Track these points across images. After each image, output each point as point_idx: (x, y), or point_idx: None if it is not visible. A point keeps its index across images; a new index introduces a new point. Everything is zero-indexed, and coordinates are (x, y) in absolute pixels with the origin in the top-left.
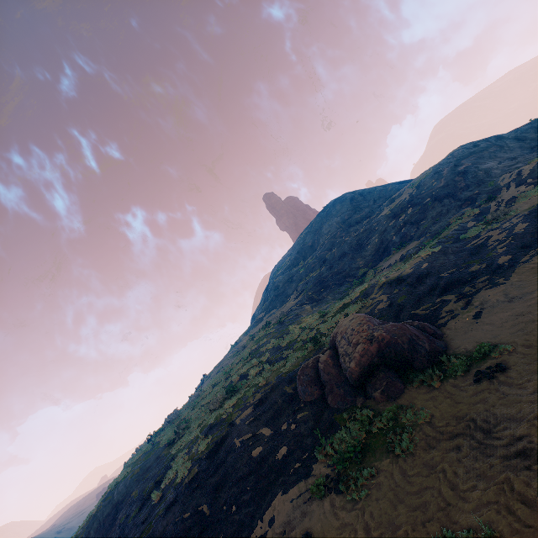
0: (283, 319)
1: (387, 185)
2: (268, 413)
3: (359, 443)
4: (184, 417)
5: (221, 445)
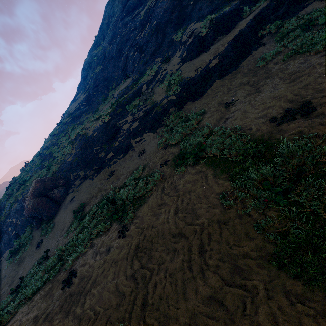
0: (67, 119)
1: None
2: (18, 211)
3: (14, 249)
4: (17, 182)
5: (5, 220)
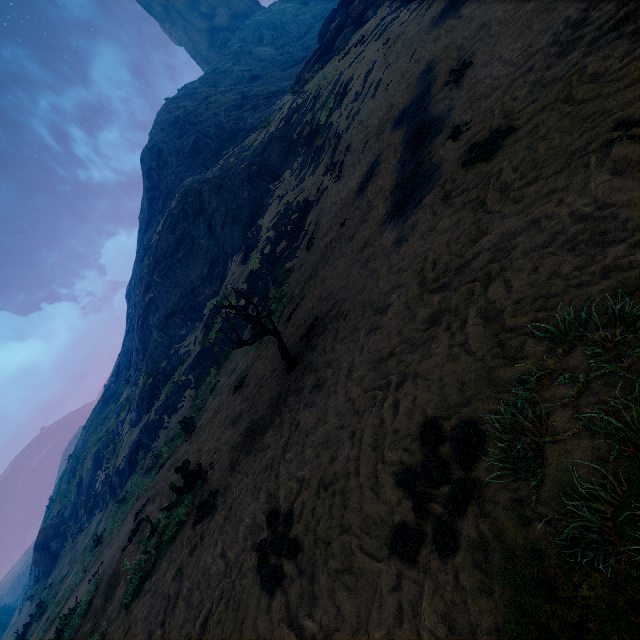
0: (99, 403)
1: (179, 148)
2: None
3: (30, 597)
4: (58, 484)
5: None
